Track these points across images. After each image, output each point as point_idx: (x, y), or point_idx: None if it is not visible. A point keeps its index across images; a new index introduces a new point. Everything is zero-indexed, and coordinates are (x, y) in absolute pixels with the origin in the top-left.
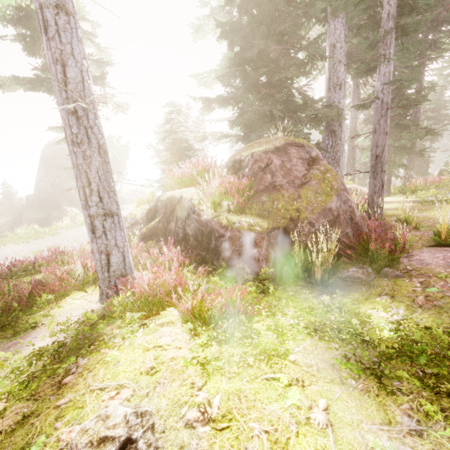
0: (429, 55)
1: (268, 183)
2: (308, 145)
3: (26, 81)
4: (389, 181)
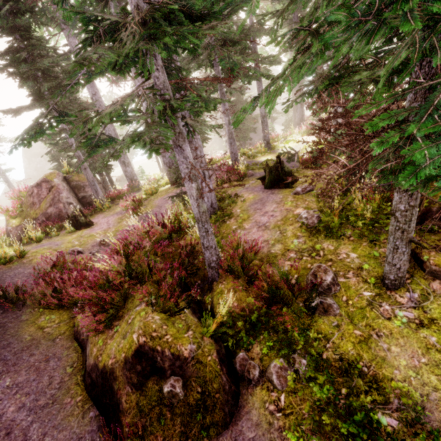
0: None
1: (32, 202)
2: (51, 180)
3: None
4: None
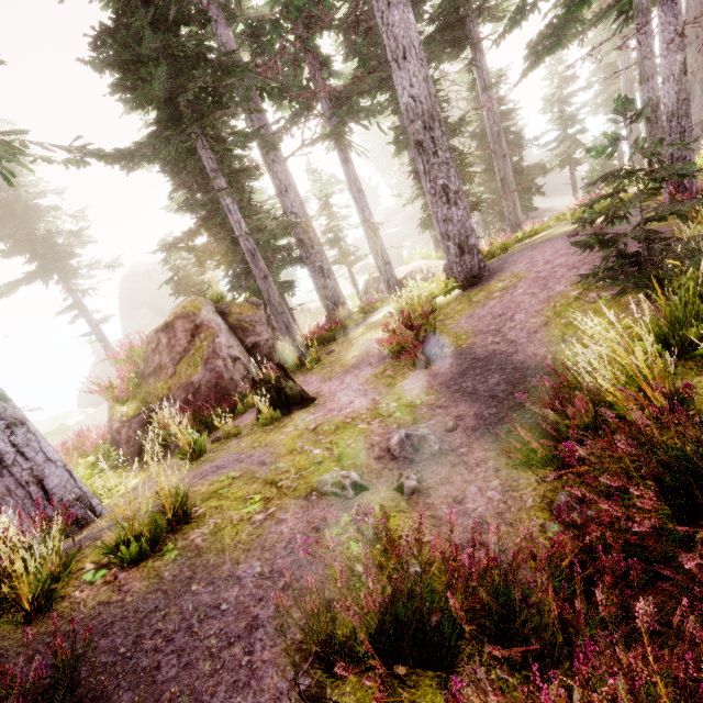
0: (473, 38)
1: (157, 364)
2: (194, 313)
3: (19, 281)
4: None
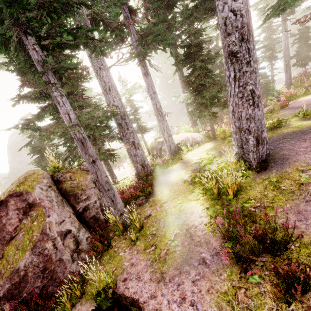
0: None
1: None
2: (27, 192)
3: None
4: (212, 127)
